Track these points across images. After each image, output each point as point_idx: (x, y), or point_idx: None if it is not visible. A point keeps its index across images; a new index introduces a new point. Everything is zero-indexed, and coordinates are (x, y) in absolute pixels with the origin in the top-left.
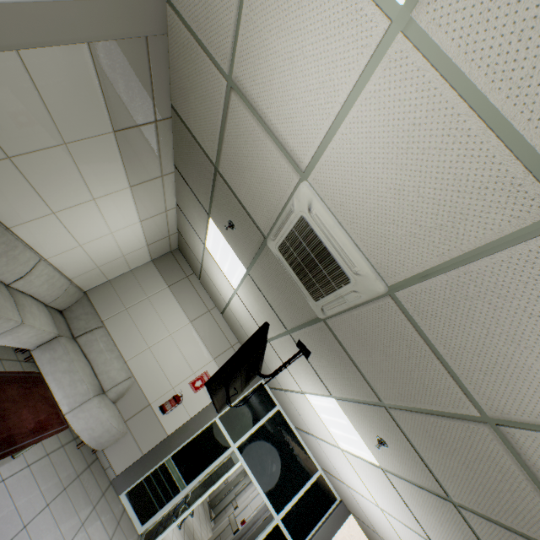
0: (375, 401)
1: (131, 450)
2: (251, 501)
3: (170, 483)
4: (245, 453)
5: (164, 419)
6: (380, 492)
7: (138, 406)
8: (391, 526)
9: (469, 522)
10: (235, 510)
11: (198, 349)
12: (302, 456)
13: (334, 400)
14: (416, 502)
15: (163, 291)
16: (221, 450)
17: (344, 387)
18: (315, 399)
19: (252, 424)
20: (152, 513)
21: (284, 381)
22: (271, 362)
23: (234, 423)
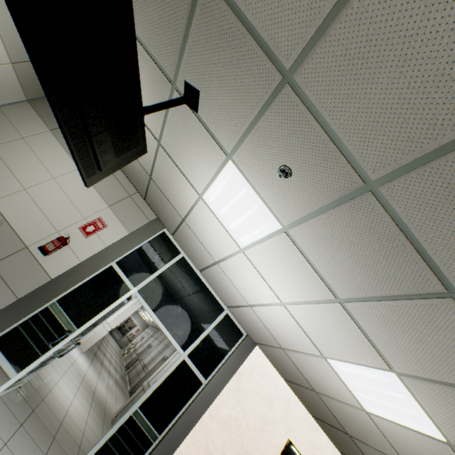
0: (277, 84)
1: (1, 295)
2: (164, 367)
3: (56, 328)
4: (148, 297)
5: (46, 263)
6: (284, 276)
7: (11, 248)
8: (295, 320)
9: (391, 205)
10: (149, 378)
11: (90, 196)
12: (208, 299)
13: (231, 162)
14: (323, 246)
15: (43, 134)
16: (119, 294)
17: (239, 113)
18: (212, 191)
19: (155, 270)
20: (32, 360)
21: (182, 202)
22: (167, 184)
23: (135, 268)
